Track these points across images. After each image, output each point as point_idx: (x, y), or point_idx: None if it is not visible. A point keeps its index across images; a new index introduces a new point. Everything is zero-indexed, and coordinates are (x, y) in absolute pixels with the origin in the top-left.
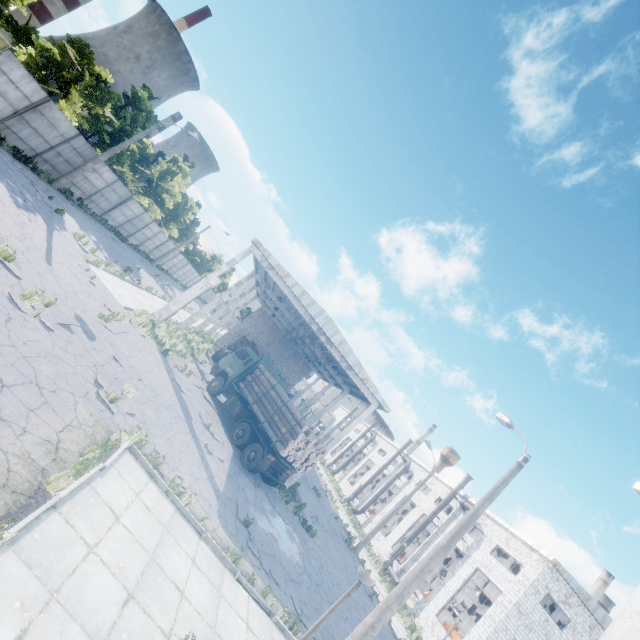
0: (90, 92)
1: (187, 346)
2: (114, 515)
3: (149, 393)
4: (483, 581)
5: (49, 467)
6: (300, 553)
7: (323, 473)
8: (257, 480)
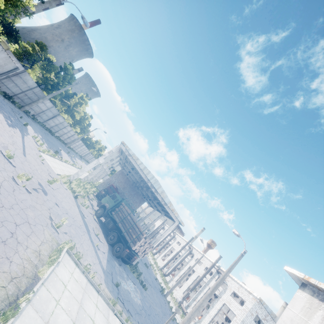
0: (44, 67)
1: (85, 191)
2: (64, 285)
3: (71, 220)
4: (227, 310)
5: (38, 264)
6: (140, 299)
7: (149, 254)
8: (120, 262)
